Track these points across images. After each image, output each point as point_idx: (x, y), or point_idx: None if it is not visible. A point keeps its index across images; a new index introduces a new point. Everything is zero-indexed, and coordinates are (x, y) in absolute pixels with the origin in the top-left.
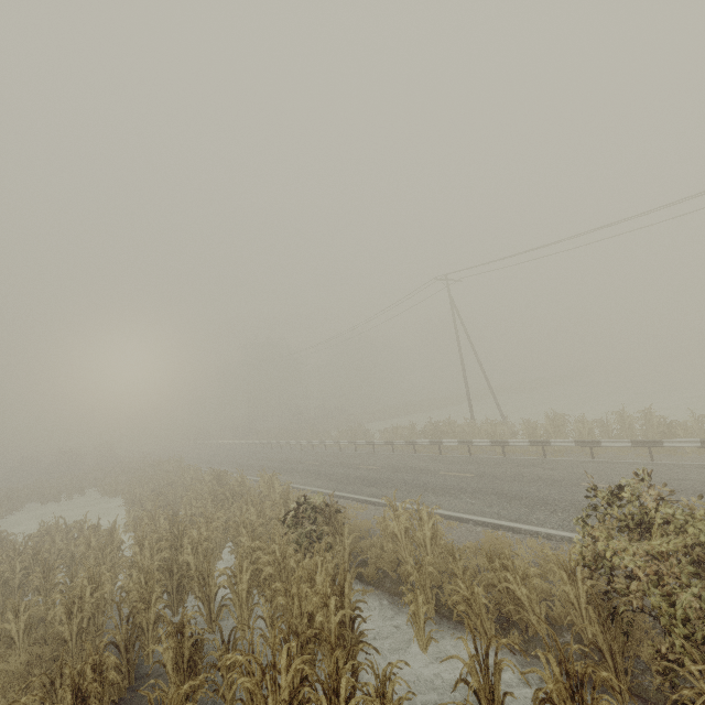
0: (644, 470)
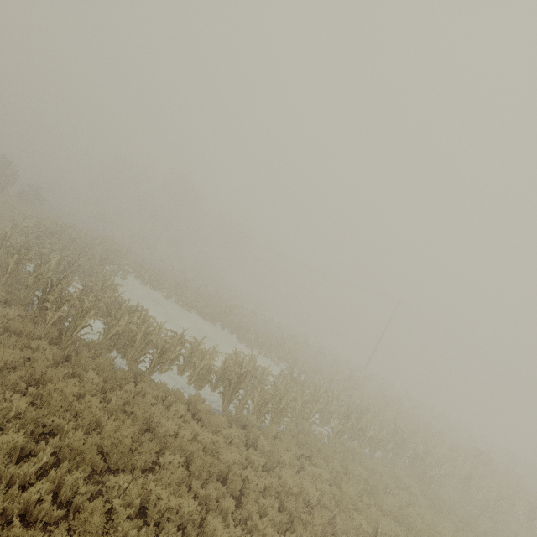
0: None
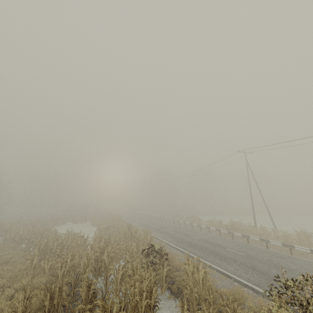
0: (308, 274)
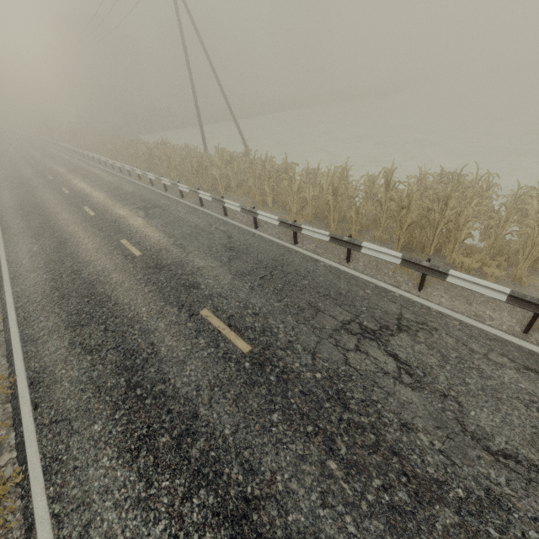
0: None
